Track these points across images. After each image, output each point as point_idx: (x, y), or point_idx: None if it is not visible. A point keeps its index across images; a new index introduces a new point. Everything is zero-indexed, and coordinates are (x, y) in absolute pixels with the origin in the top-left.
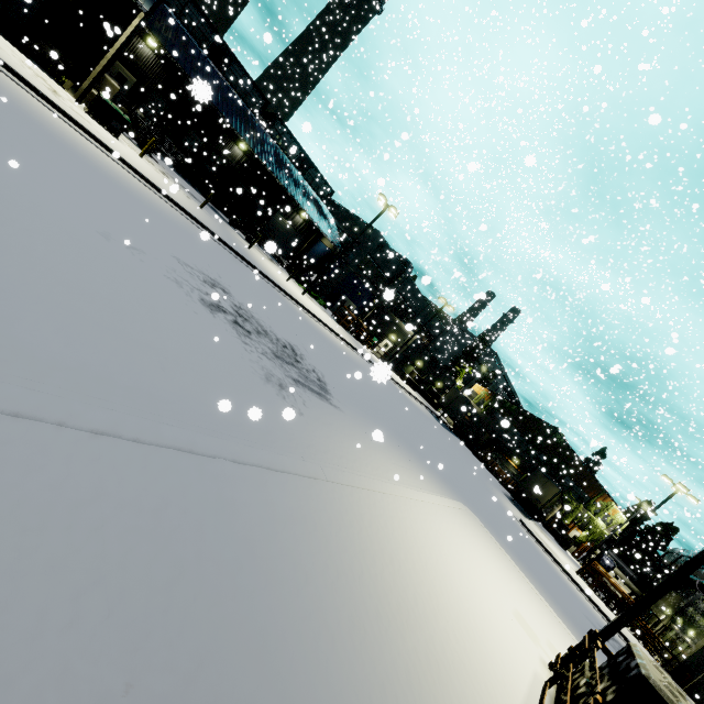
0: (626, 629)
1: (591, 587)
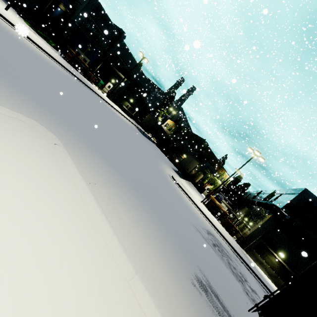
0: (221, 226)
1: (207, 208)
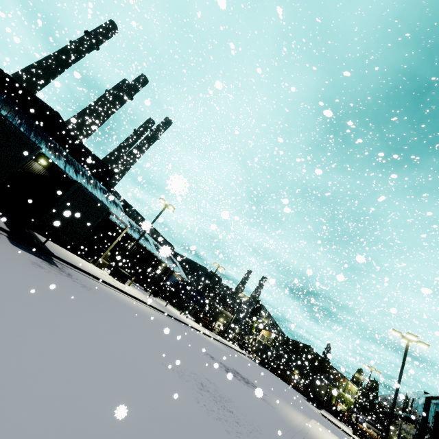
0: None
1: None
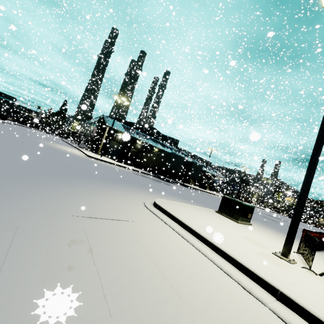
0: None
1: None
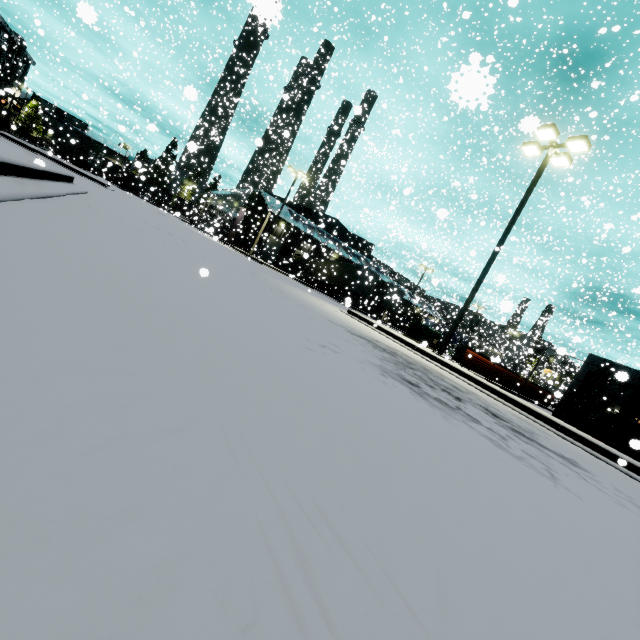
0: None
1: None
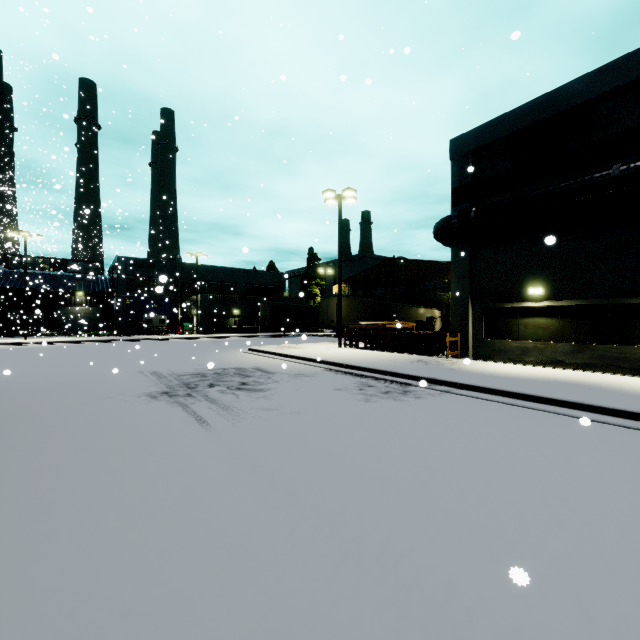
0: (380, 353)
1: (357, 348)
